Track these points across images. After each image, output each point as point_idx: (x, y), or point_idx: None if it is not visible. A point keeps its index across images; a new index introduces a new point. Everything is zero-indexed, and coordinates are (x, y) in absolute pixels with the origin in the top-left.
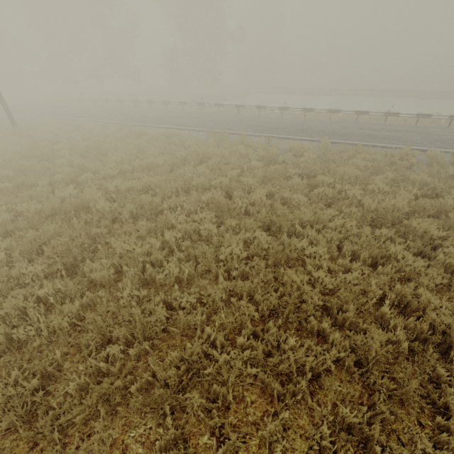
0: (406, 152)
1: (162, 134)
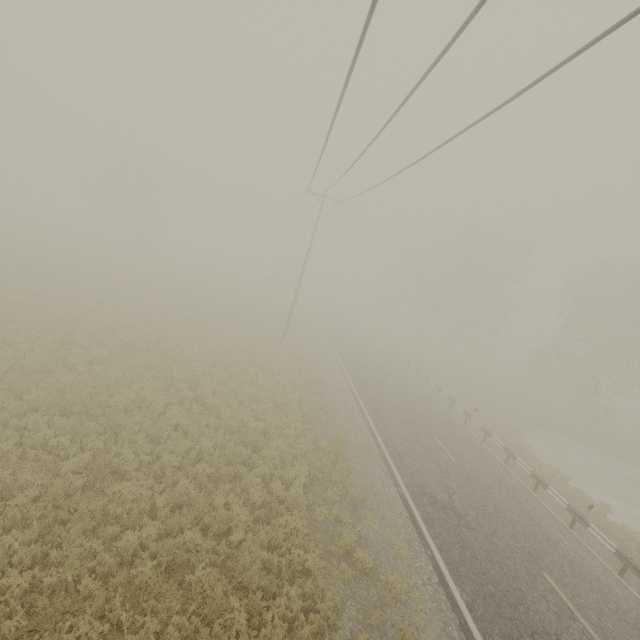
0: None
1: (321, 404)
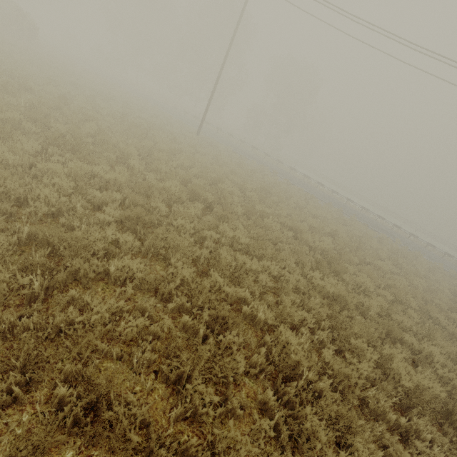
0: (440, 266)
1: (298, 189)
